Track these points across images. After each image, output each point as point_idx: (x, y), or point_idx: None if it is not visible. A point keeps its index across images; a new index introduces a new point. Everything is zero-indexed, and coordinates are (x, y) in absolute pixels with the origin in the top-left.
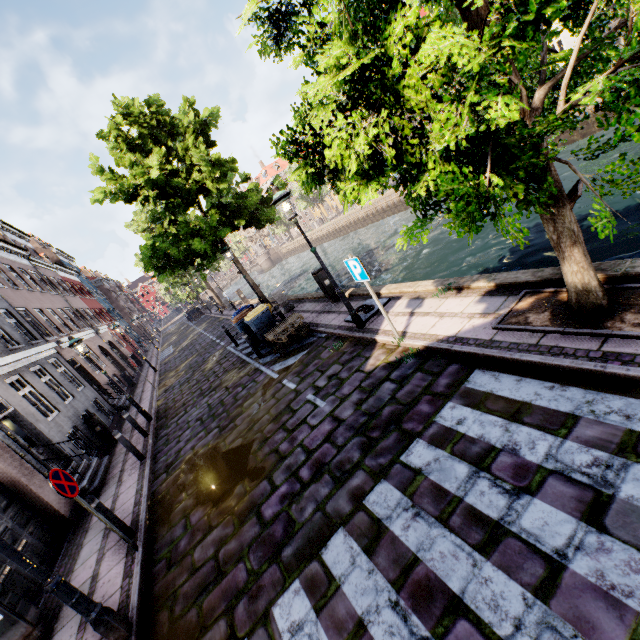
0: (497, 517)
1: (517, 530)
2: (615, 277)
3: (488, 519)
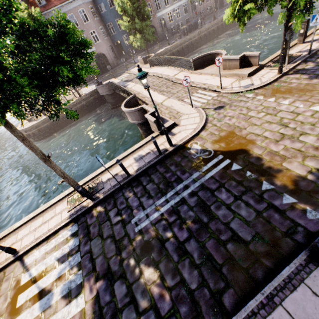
0: None
1: None
2: None
3: None
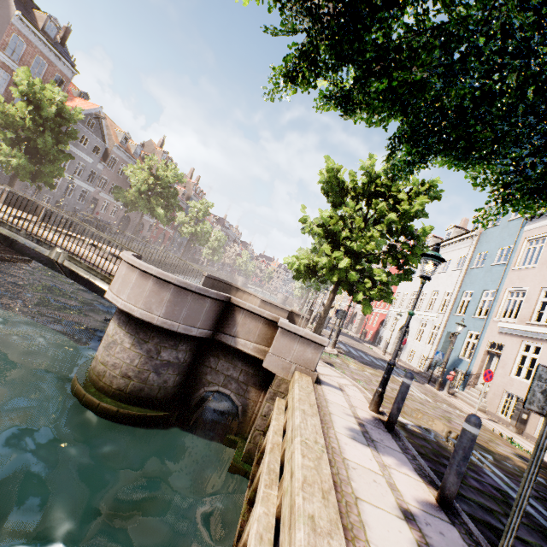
0: None
1: None
2: None
3: None
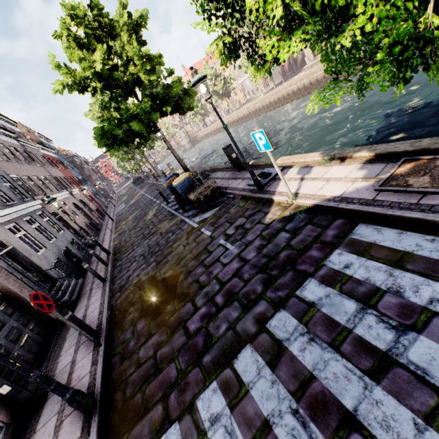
0: (385, 349)
1: (405, 362)
2: None
3: (376, 349)
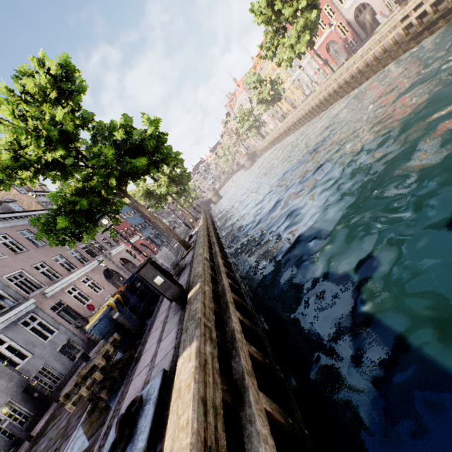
0: None
1: None
2: None
3: None
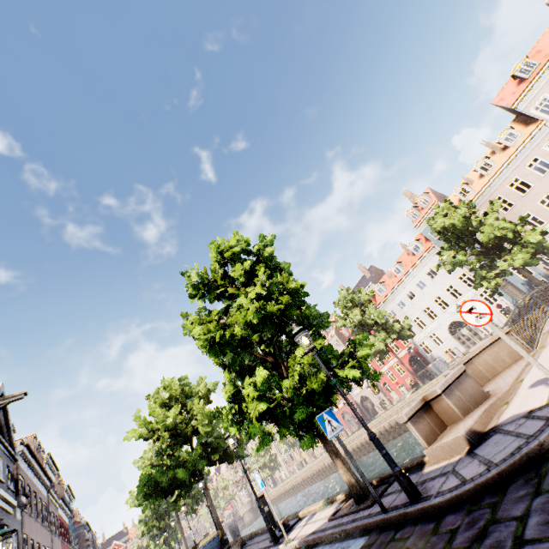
0: None
1: None
2: (379, 480)
3: None
